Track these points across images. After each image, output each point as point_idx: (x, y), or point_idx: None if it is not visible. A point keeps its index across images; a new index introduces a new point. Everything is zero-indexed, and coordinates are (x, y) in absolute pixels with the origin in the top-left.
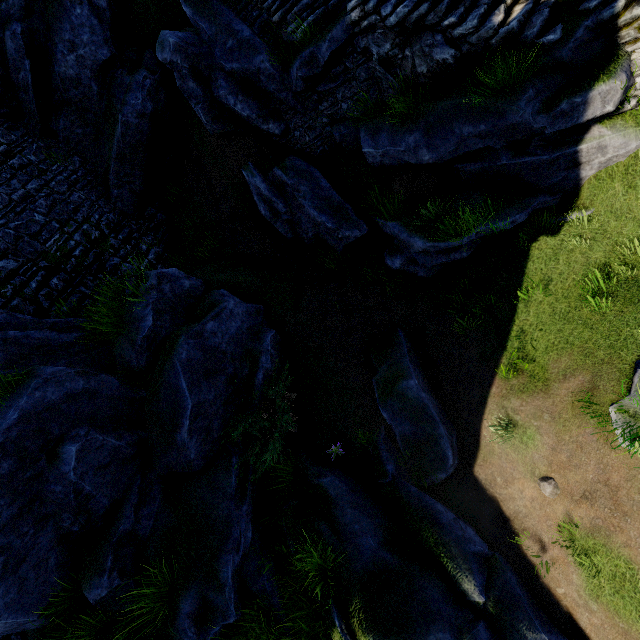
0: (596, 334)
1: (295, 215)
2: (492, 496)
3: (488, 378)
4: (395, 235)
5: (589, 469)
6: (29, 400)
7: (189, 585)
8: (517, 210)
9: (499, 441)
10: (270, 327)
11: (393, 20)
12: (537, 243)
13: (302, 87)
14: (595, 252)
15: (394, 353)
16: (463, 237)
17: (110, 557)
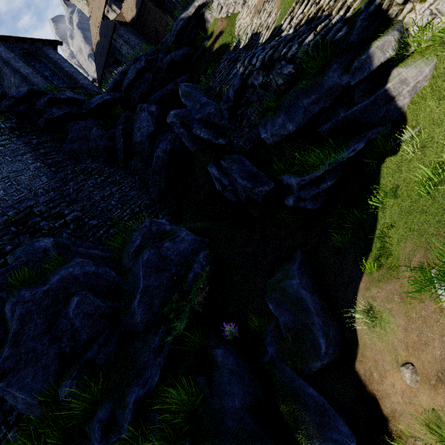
0: (429, 215)
1: (235, 186)
2: (370, 393)
3: (358, 276)
4: (287, 183)
5: (435, 344)
6: (66, 271)
7: (107, 400)
8: (355, 142)
9: (367, 331)
10: (210, 251)
11: (258, 64)
12: (384, 163)
13: (227, 114)
14: (428, 155)
15: (289, 265)
16: (319, 169)
17: (76, 370)
